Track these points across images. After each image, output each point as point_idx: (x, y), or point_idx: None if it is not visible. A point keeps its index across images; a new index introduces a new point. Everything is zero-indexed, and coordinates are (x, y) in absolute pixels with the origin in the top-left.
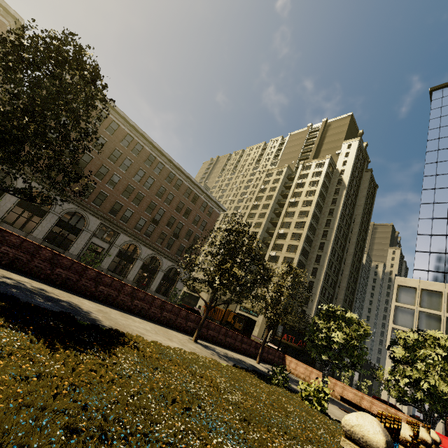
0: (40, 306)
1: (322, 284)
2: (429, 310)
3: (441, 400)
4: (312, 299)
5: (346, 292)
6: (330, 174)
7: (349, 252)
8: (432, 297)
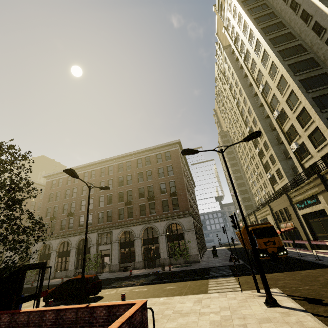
0: None
1: None
2: None
3: None
4: None
5: None
6: None
7: None
8: None
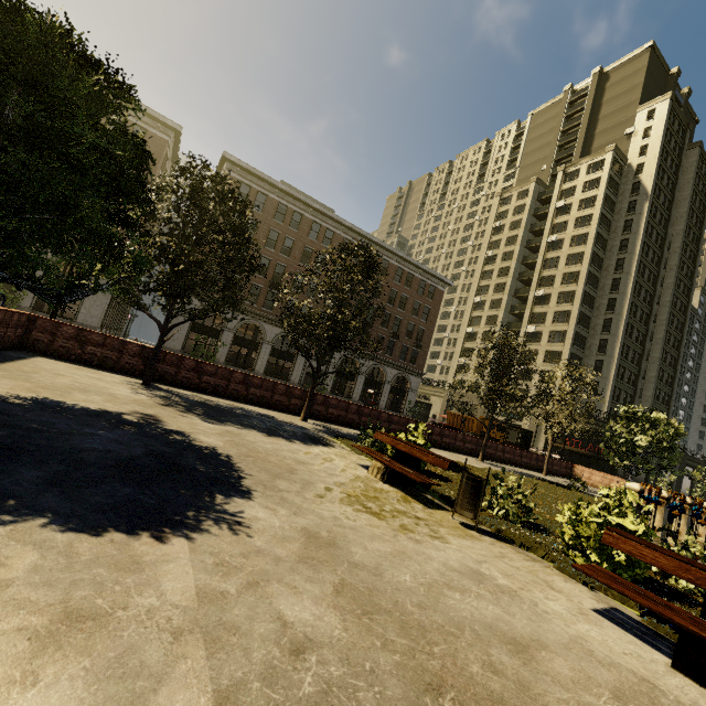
0: None
1: (617, 362)
2: None
3: None
4: (603, 386)
5: (662, 366)
6: (615, 179)
7: (663, 301)
8: None
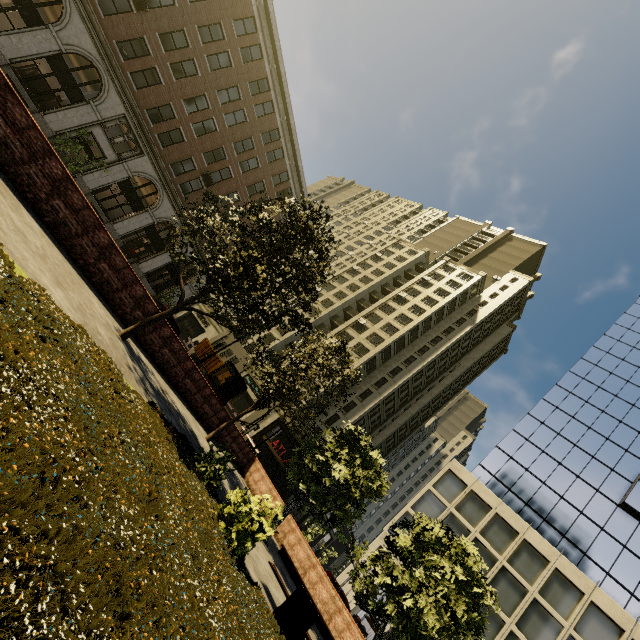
0: None
1: (364, 414)
2: (462, 518)
3: (415, 632)
4: (340, 423)
5: (383, 443)
6: (468, 296)
7: (421, 401)
8: (477, 507)
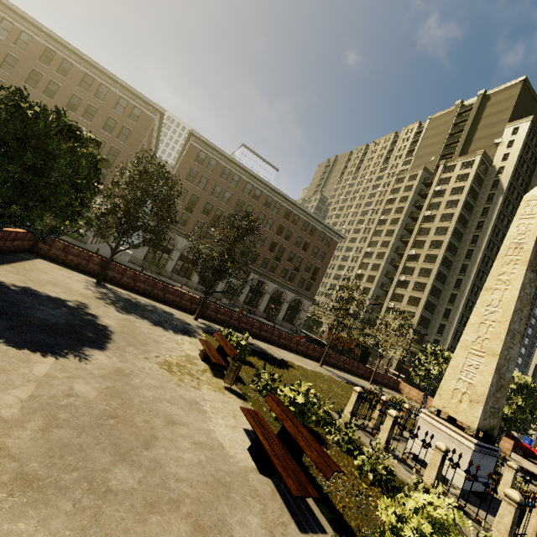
0: (255, 350)
1: (461, 313)
2: None
3: (504, 418)
4: (448, 328)
5: None
6: (481, 176)
7: None
8: None
